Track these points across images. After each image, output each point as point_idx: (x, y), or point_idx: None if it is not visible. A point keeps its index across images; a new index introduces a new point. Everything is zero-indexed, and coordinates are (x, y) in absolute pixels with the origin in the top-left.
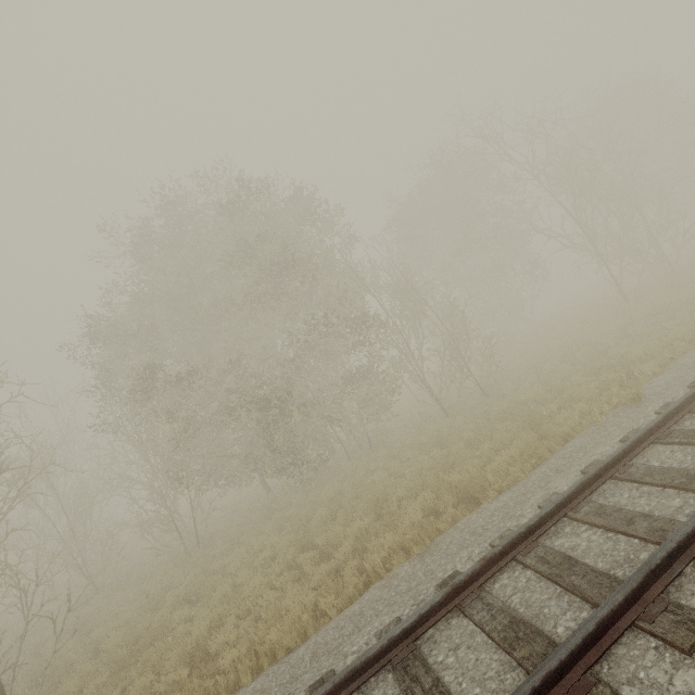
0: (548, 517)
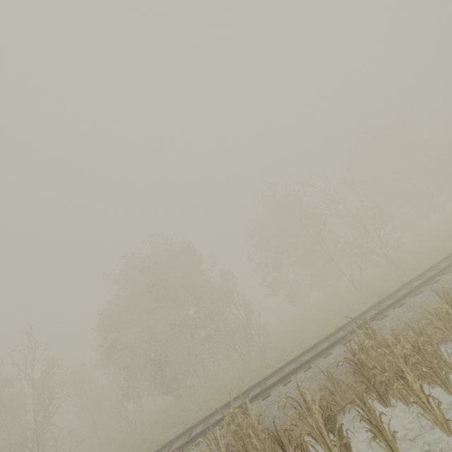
0: (159, 450)
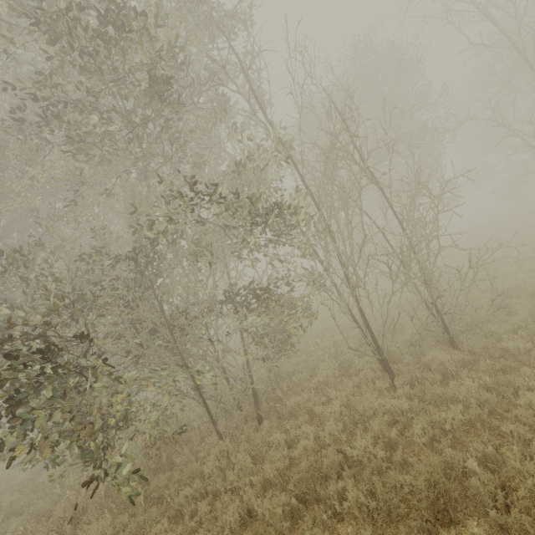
0: None
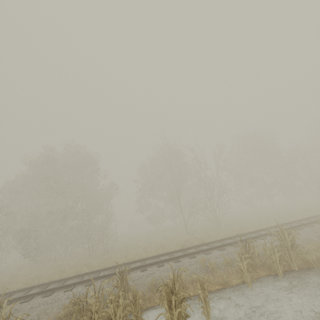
0: None
